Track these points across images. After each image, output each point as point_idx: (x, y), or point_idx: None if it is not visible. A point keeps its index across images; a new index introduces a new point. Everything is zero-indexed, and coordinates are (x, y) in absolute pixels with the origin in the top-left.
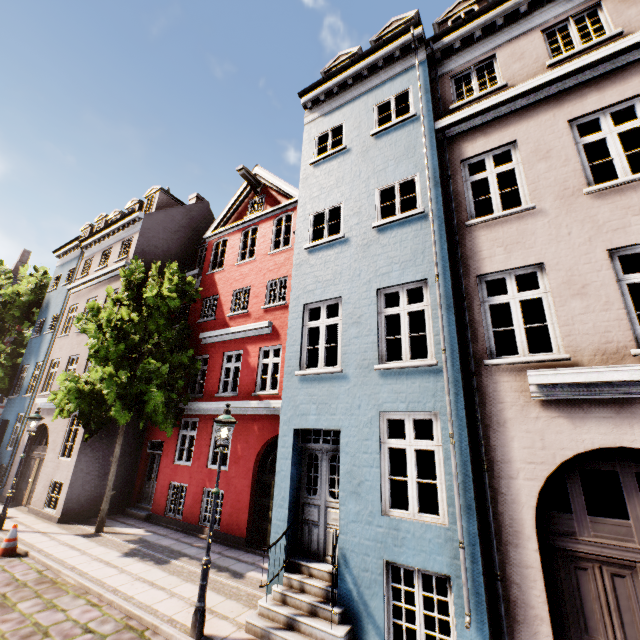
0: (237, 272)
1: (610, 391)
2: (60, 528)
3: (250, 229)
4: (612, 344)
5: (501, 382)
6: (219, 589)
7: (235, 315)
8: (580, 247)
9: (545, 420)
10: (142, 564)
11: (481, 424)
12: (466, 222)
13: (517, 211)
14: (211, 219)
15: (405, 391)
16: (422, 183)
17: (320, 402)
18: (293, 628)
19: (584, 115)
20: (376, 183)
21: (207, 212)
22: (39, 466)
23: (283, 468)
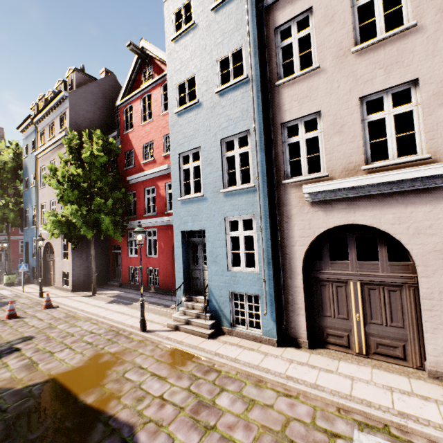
0: (143, 131)
1: (346, 193)
2: (74, 294)
3: (146, 96)
4: (352, 164)
5: (291, 193)
6: (157, 313)
7: (146, 162)
8: (343, 97)
9: (312, 213)
10: (118, 306)
11: (278, 219)
12: (275, 83)
13: (307, 71)
14: (119, 89)
15: (238, 204)
16: (246, 53)
17: (193, 215)
18: (189, 324)
19: None
20: (216, 55)
21: (115, 83)
22: (54, 265)
23: (178, 253)
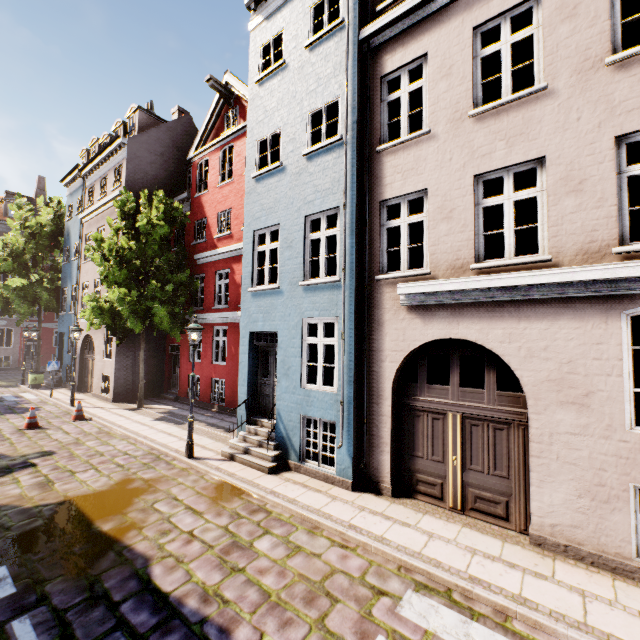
0: (219, 194)
1: (449, 298)
2: (114, 405)
3: (227, 148)
4: (460, 261)
5: (385, 293)
6: (213, 437)
7: (221, 237)
8: (456, 173)
9: (408, 321)
10: (166, 424)
11: (367, 325)
12: (376, 148)
13: (415, 136)
14: (196, 135)
15: (319, 302)
16: (343, 107)
17: (265, 312)
18: (248, 453)
19: (488, 20)
20: (308, 106)
21: (191, 127)
22: (93, 365)
23: (243, 360)
